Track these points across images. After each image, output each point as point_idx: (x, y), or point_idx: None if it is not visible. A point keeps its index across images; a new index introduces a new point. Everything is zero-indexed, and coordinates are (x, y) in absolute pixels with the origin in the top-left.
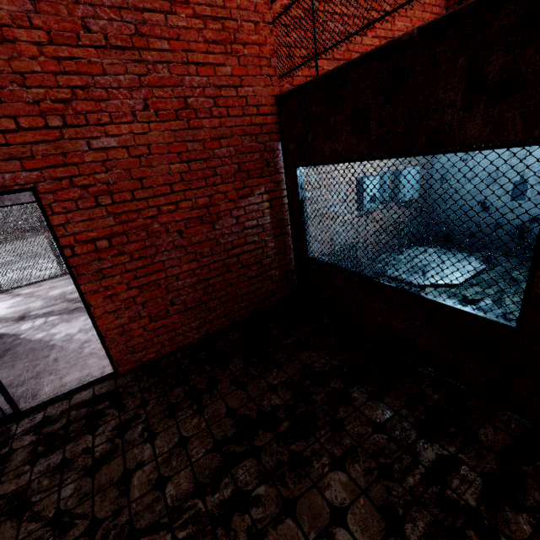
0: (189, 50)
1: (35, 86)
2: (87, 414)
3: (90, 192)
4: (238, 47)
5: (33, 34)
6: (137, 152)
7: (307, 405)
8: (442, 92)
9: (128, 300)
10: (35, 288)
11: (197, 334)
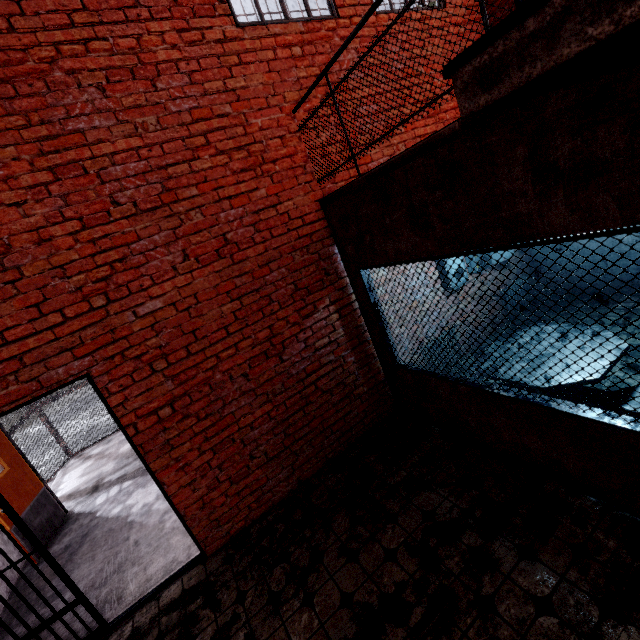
0: (219, 187)
1: (75, 274)
2: (179, 620)
3: (144, 361)
4: (268, 167)
5: (67, 226)
6: (185, 305)
7: (440, 577)
8: (507, 182)
9: (203, 467)
10: (105, 445)
11: (287, 486)
